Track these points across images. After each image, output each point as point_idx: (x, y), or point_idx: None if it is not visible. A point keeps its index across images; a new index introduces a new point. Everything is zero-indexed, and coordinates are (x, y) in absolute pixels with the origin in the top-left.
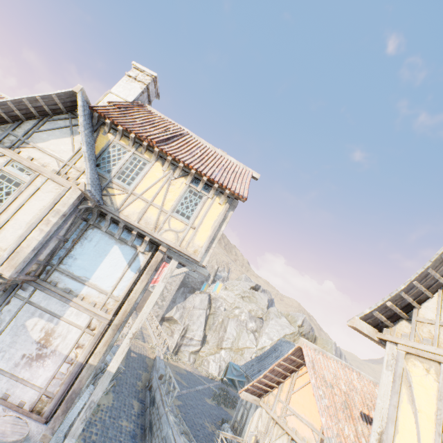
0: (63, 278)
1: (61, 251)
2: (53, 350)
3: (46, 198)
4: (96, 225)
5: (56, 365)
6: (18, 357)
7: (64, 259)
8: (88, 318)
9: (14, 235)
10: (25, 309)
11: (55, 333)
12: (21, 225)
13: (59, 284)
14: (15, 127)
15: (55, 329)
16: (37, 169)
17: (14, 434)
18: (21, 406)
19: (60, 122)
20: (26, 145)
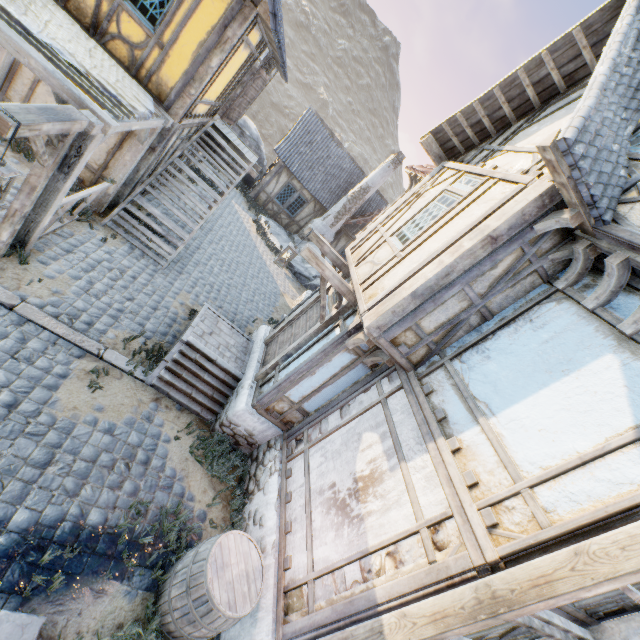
0: (445, 387)
1: (470, 335)
2: (360, 515)
3: (477, 212)
4: (570, 294)
5: (348, 549)
6: (328, 480)
7: (466, 352)
8: (444, 505)
9: (405, 271)
10: (375, 411)
11: (380, 483)
12: (421, 258)
13: (434, 396)
14: (495, 137)
15: (385, 476)
16: (488, 172)
17: (227, 586)
18: (284, 564)
19: (575, 94)
20: (496, 154)
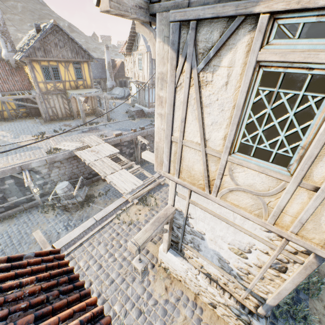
0: None
1: None
2: None
3: (146, 60)
4: None
5: None
6: None
7: None
8: None
9: (146, 73)
10: None
11: None
12: (146, 70)
13: None
14: (135, 43)
15: None
16: (141, 53)
17: None
18: None
19: None
20: (138, 47)
